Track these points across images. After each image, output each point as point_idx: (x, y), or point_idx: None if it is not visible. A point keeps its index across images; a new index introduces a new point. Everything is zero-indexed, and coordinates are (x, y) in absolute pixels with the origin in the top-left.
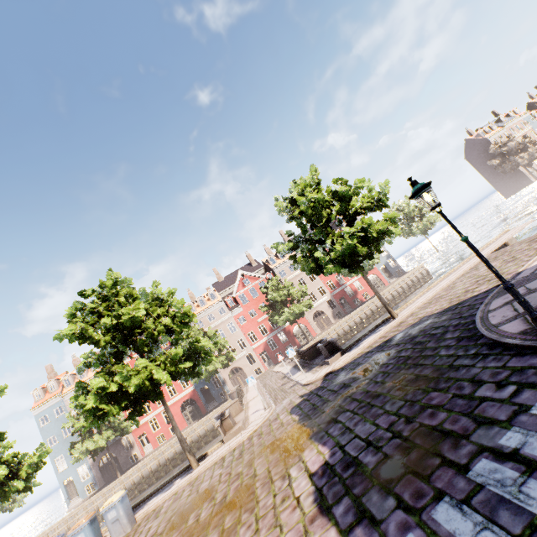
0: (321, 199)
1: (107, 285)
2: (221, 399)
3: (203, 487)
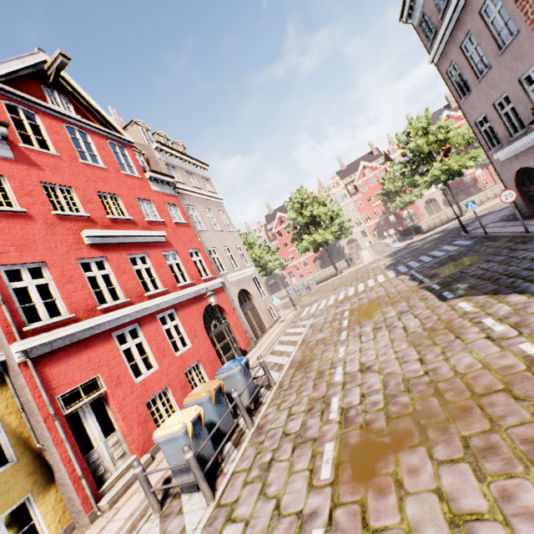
0: (425, 142)
1: (301, 195)
2: (340, 259)
3: (346, 276)
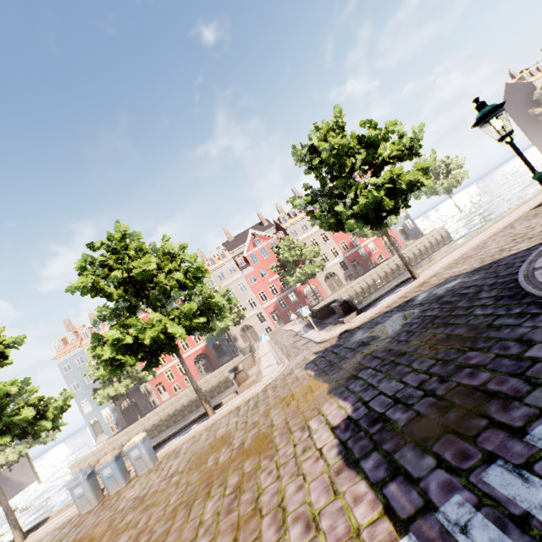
0: (346, 145)
1: (116, 238)
2: (233, 354)
3: (220, 432)
